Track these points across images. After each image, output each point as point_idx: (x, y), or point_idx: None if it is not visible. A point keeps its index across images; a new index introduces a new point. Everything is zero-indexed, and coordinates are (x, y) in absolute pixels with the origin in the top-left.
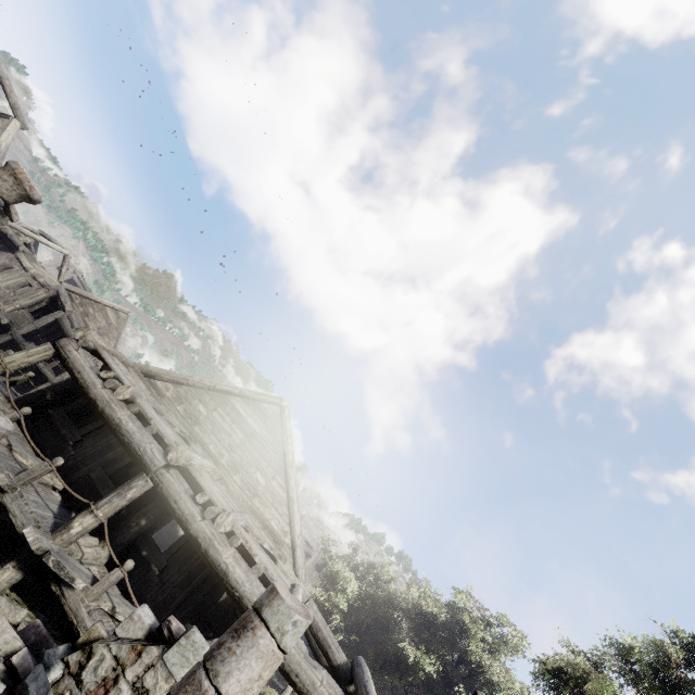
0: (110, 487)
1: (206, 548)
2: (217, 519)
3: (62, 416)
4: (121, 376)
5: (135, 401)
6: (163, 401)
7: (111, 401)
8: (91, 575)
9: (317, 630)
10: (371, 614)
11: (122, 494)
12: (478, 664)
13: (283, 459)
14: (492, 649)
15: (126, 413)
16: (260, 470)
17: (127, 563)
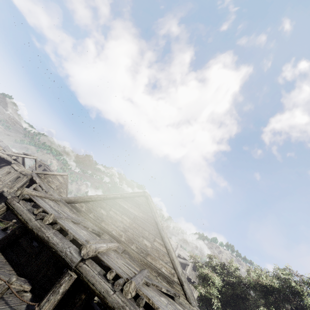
0: (59, 277)
1: None
2: (124, 289)
3: (26, 241)
4: (46, 209)
5: (56, 222)
6: (81, 214)
7: (41, 227)
8: None
9: None
10: (234, 293)
11: (55, 291)
12: None
13: (156, 227)
14: None
15: (51, 231)
16: (145, 238)
17: None
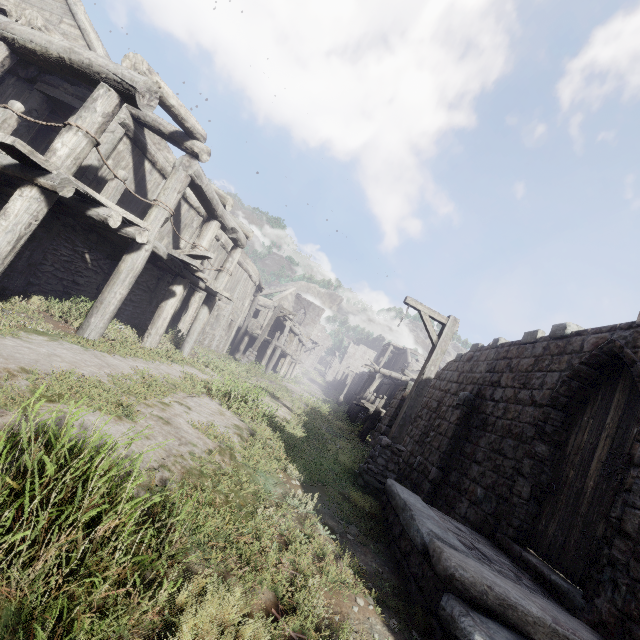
0: None
1: None
2: None
3: None
4: None
5: None
6: None
7: None
8: None
9: None
10: None
11: None
12: None
13: None
14: None
15: None
16: None
17: None
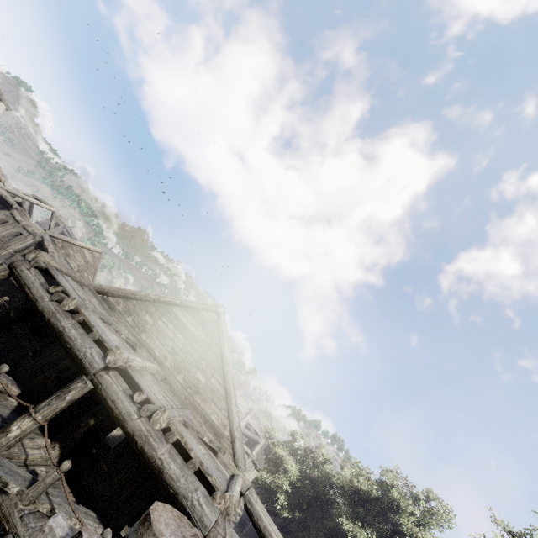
0: None
1: (142, 446)
2: (153, 416)
3: (24, 330)
4: (68, 290)
5: (79, 311)
6: (114, 314)
7: (56, 312)
8: (31, 477)
9: (258, 518)
10: (312, 492)
11: (60, 397)
12: (410, 536)
13: (221, 359)
14: (422, 522)
15: (70, 322)
16: (200, 370)
17: (64, 464)
